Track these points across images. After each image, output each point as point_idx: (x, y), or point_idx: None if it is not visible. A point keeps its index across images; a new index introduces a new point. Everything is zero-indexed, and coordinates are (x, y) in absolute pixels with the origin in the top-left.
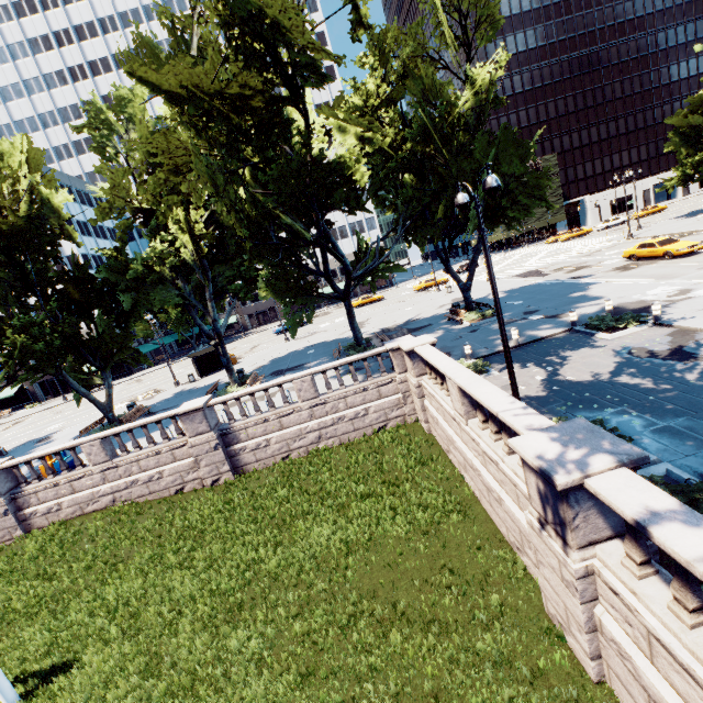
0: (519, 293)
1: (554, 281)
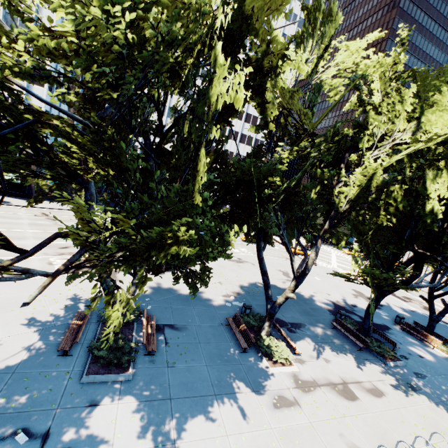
0: (424, 321)
1: None
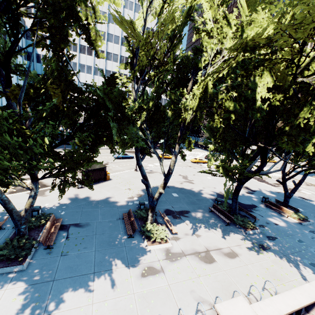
0: None
1: (295, 196)
